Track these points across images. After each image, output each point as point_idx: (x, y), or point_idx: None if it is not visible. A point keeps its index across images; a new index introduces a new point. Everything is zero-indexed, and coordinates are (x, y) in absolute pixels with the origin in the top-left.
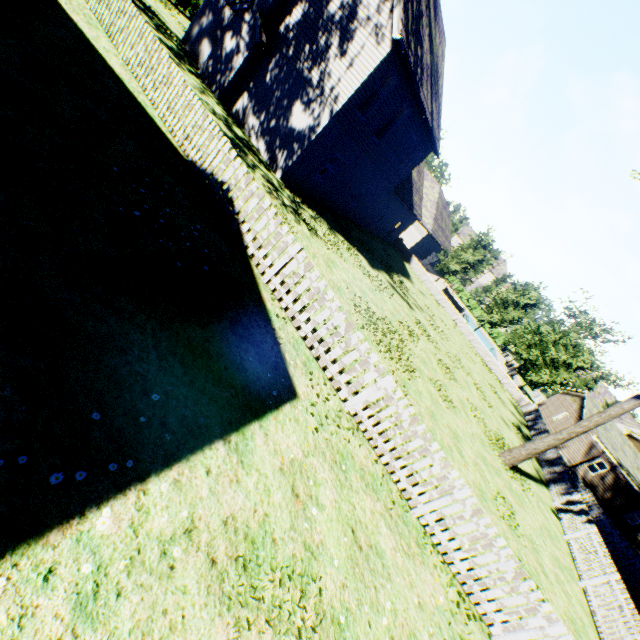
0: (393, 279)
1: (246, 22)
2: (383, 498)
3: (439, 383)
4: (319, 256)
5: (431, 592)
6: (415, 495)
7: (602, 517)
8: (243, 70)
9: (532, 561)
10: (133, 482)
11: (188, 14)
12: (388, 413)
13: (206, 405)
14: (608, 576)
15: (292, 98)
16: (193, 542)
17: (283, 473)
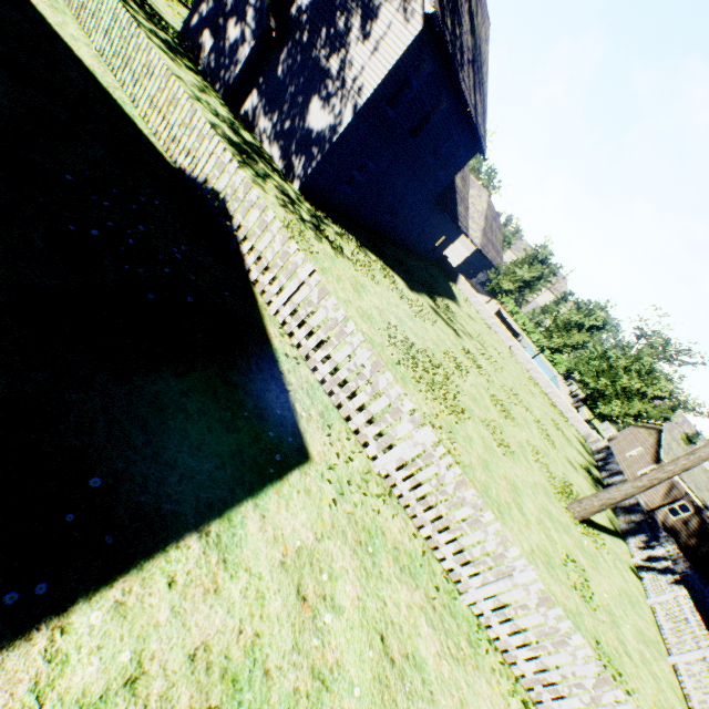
0: (436, 303)
1: (251, 5)
2: (424, 584)
3: (493, 424)
4: (345, 279)
5: (488, 708)
6: (465, 577)
7: (689, 572)
8: (250, 63)
9: (612, 640)
10: (45, 616)
11: (191, 6)
12: (428, 474)
13: (176, 484)
14: (703, 651)
15: (308, 93)
16: (137, 698)
17: (285, 569)
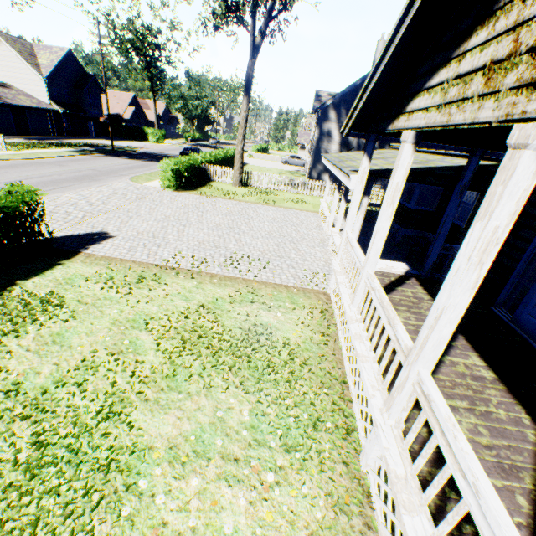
0: None
1: None
2: None
3: None
4: None
5: None
6: None
7: None
8: None
9: None
10: None
11: None
12: None
13: None
14: None
15: None
16: None
17: None
